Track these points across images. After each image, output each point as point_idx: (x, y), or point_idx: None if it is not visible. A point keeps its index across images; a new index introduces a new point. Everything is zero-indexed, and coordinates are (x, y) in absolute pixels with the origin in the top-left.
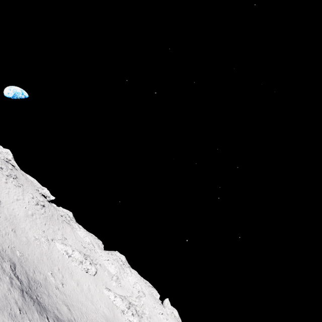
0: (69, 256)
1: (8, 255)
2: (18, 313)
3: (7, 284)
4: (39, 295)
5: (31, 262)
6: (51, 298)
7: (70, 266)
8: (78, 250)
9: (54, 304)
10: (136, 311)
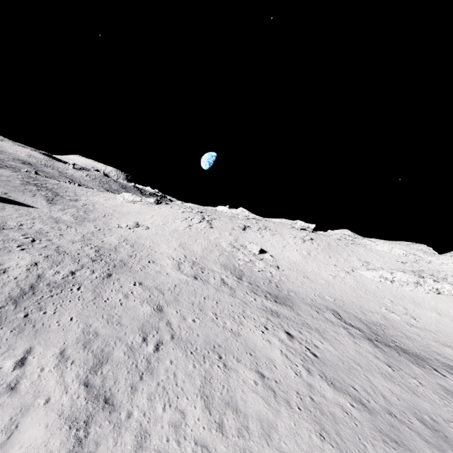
0: (391, 282)
1: (321, 304)
2: (390, 371)
3: (347, 337)
4: (395, 340)
5: (350, 303)
6: (414, 340)
7: (404, 293)
8: (398, 270)
9: (426, 347)
10: None
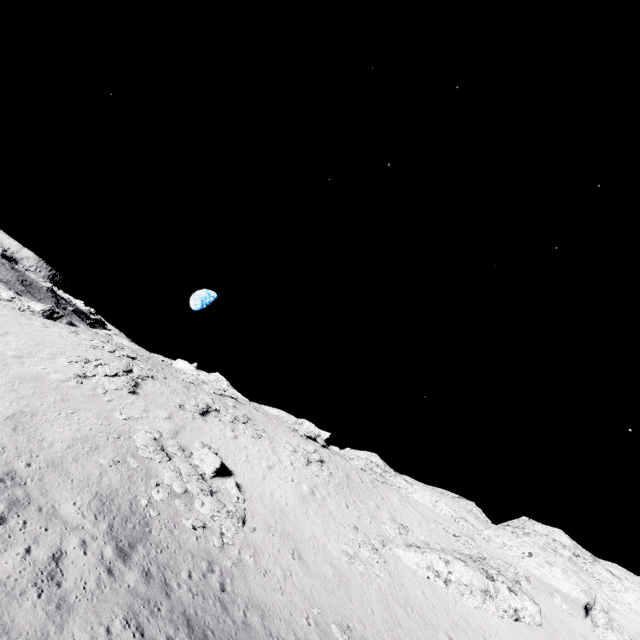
0: (445, 582)
1: None
2: None
3: None
4: None
5: None
6: None
7: (467, 613)
8: (455, 556)
9: None
10: None
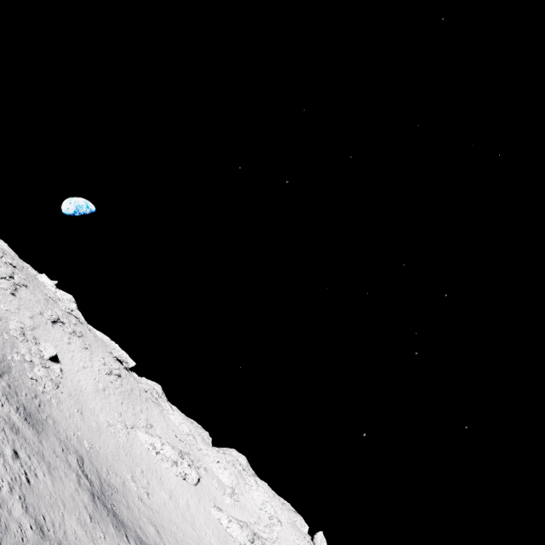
0: (157, 453)
1: (74, 446)
2: (88, 521)
3: (74, 483)
4: (116, 505)
5: (104, 458)
6: (132, 511)
7: (159, 468)
8: (170, 444)
9: (136, 520)
10: None
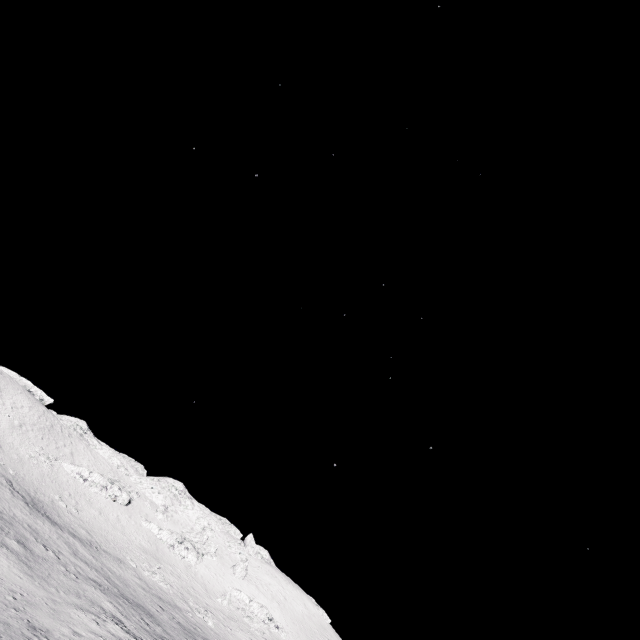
0: (84, 480)
1: None
2: (29, 514)
3: (9, 493)
4: (48, 513)
5: (30, 483)
6: (63, 519)
7: (88, 492)
8: (99, 472)
9: (68, 524)
10: (194, 547)
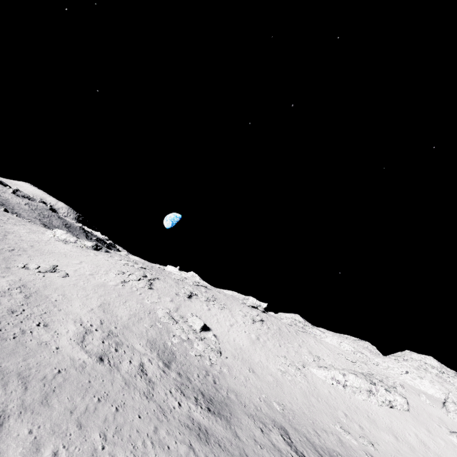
0: (343, 386)
1: (267, 416)
2: None
3: None
4: None
5: (301, 415)
6: None
7: (357, 403)
8: (350, 372)
9: None
10: None
